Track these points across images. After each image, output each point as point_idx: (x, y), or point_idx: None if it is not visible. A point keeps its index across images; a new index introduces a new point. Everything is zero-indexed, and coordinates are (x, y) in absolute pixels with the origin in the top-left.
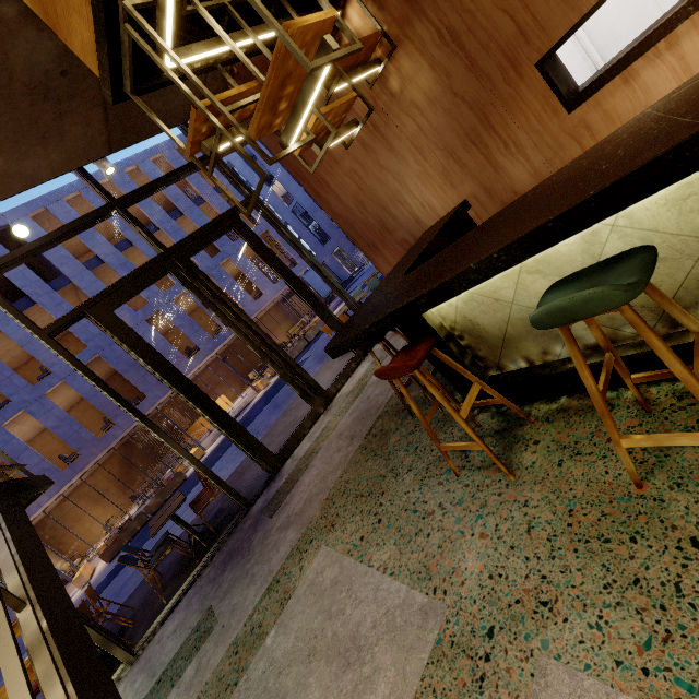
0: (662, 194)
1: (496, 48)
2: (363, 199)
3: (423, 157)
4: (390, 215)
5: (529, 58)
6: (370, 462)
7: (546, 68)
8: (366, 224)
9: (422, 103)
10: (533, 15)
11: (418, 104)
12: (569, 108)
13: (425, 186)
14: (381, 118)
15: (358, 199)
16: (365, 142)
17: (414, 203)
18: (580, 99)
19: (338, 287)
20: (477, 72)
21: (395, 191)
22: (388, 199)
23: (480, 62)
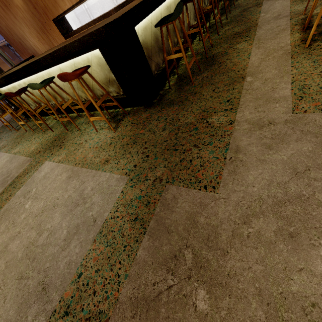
0: (23, 83)
1: (40, 7)
2: (10, 30)
3: (28, 28)
4: (23, 42)
5: (50, 16)
6: (1, 129)
7: (56, 23)
8: (14, 41)
9: (21, 8)
10: (47, 5)
11: (20, 7)
12: (65, 38)
13: (33, 38)
14: (7, 3)
15: (8, 29)
16: (3, 8)
17: (31, 42)
18: (67, 37)
19: (10, 62)
20: (37, 10)
21: (22, 34)
22: (20, 36)
23: (37, 8)
